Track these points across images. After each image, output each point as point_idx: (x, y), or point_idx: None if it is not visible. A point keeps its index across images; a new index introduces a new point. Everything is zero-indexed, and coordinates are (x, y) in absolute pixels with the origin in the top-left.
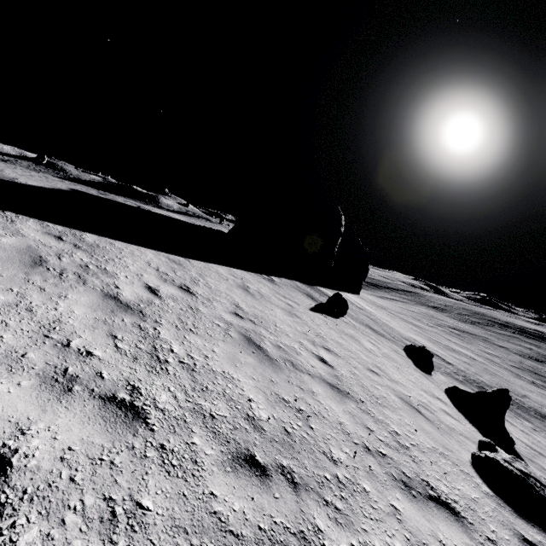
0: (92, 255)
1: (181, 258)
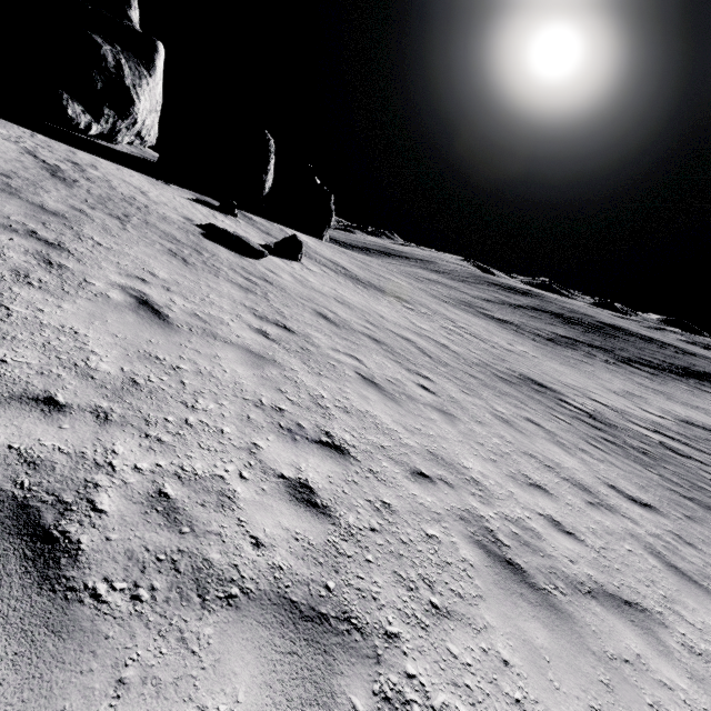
0: None
1: (60, 143)
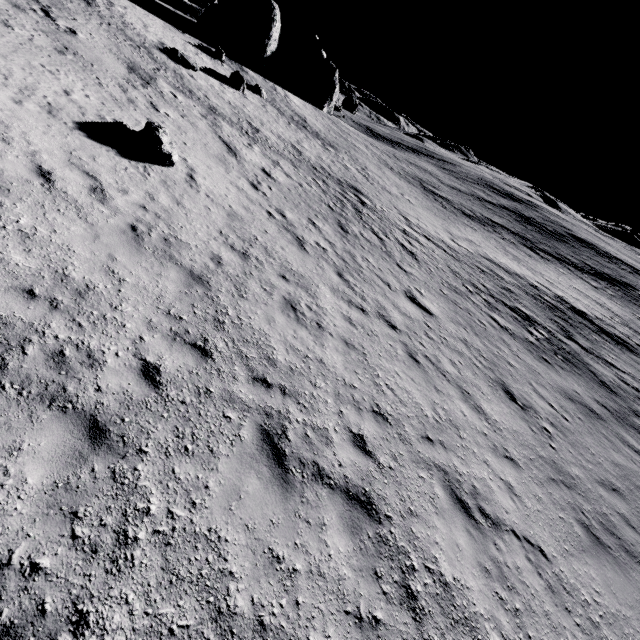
0: None
1: None
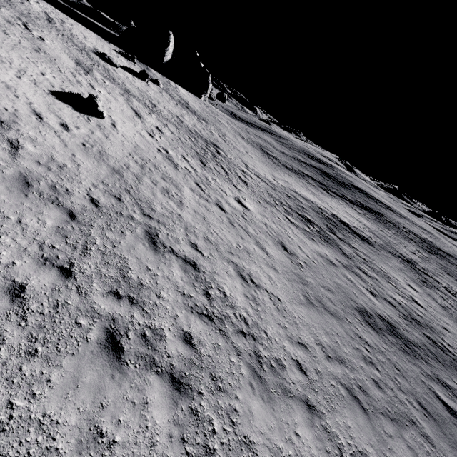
0: None
1: (65, 15)
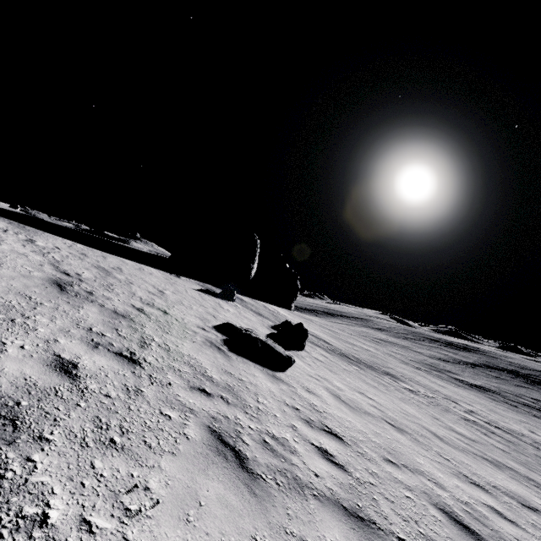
0: (27, 232)
1: (96, 250)
